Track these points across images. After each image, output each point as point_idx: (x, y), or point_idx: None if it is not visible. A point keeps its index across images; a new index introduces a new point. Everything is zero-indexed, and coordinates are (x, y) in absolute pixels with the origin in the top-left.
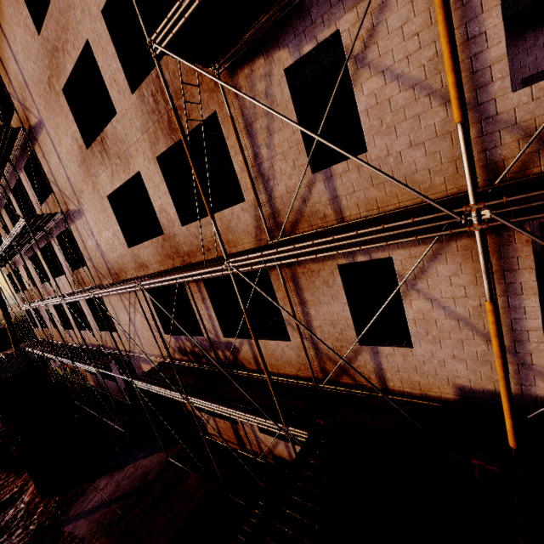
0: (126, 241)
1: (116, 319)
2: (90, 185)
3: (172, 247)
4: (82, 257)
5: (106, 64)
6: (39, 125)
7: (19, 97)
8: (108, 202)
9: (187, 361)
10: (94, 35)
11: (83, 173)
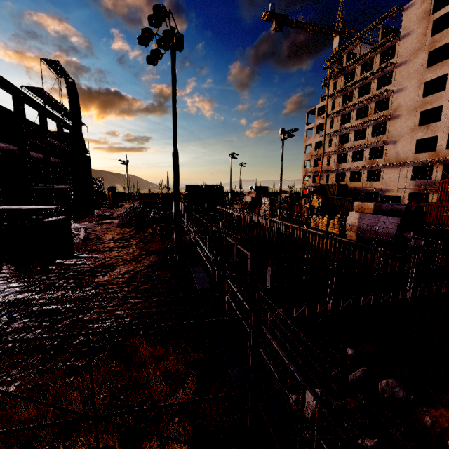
0: (414, 152)
1: (384, 177)
2: (410, 135)
3: (436, 155)
4: (385, 155)
5: (446, 111)
6: (398, 116)
7: (394, 108)
8: (415, 141)
9: (415, 189)
10: (446, 105)
11: (409, 132)
